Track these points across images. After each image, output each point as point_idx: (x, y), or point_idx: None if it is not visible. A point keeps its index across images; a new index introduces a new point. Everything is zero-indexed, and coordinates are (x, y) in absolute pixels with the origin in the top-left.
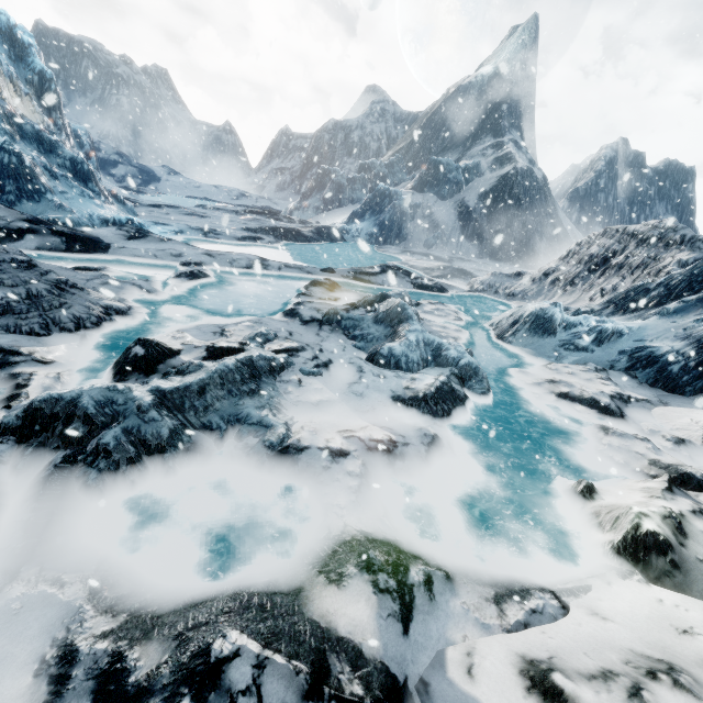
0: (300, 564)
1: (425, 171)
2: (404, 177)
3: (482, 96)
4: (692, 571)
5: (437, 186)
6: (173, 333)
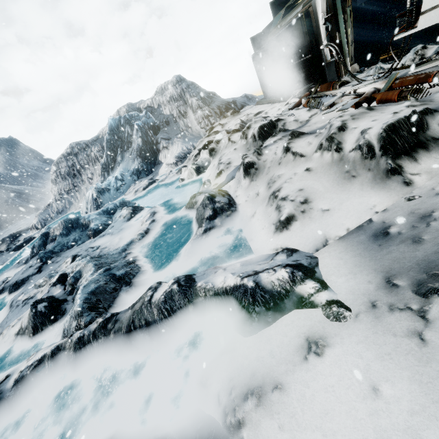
0: (190, 216)
1: None
2: None
3: None
4: (204, 165)
5: None
6: (4, 333)
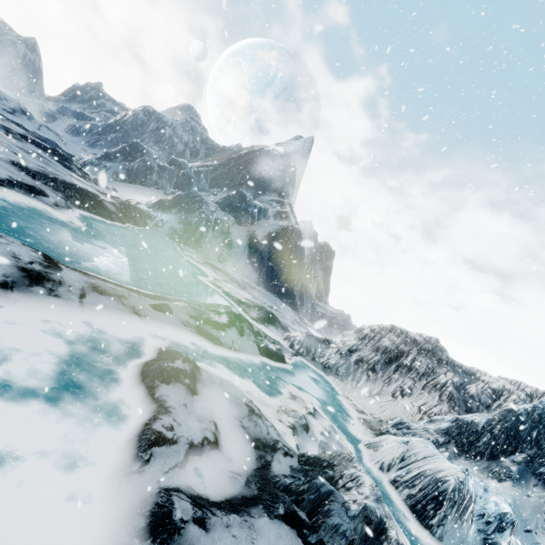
0: None
1: (232, 196)
2: (207, 188)
3: (275, 164)
4: None
5: (238, 211)
6: None
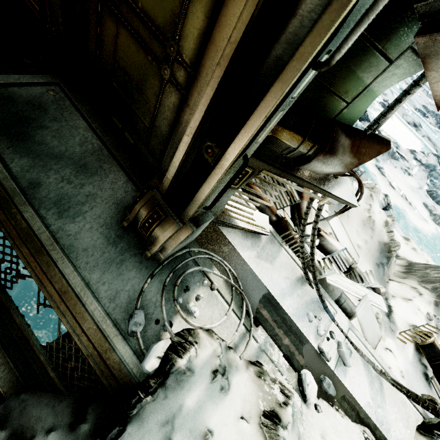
0: None
1: None
2: None
3: None
4: None
5: None
6: None
